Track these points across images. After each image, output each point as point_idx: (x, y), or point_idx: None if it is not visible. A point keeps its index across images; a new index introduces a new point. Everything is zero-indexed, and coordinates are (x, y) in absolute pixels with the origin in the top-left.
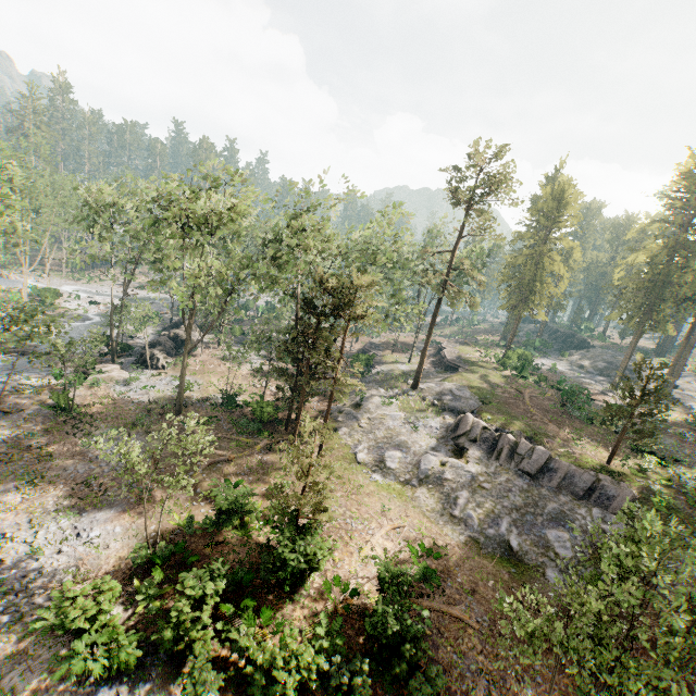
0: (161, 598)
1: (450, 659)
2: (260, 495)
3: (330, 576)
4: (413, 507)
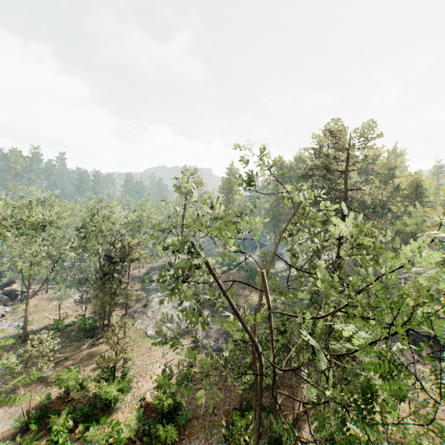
0: (38, 439)
1: (196, 405)
2: (91, 370)
3: (136, 394)
4: (179, 349)
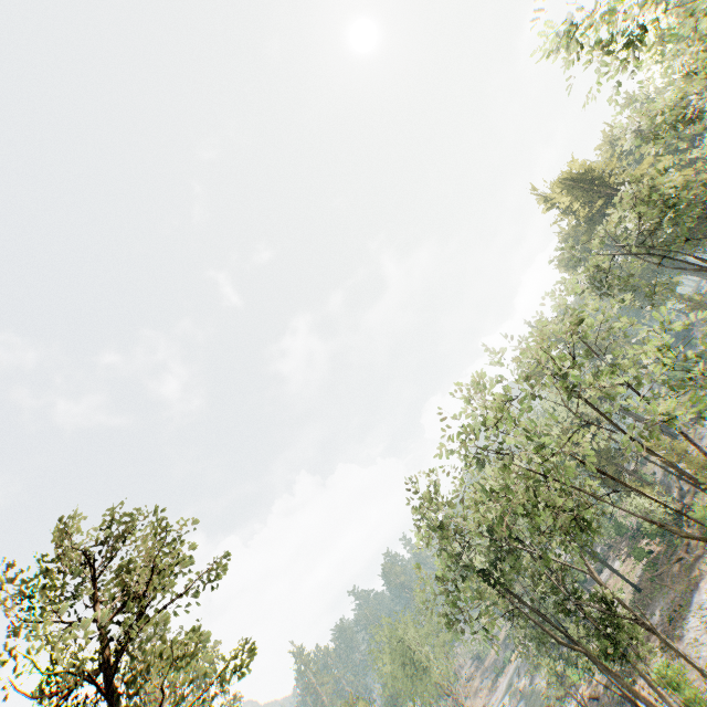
0: None
1: None
2: None
3: None
4: None
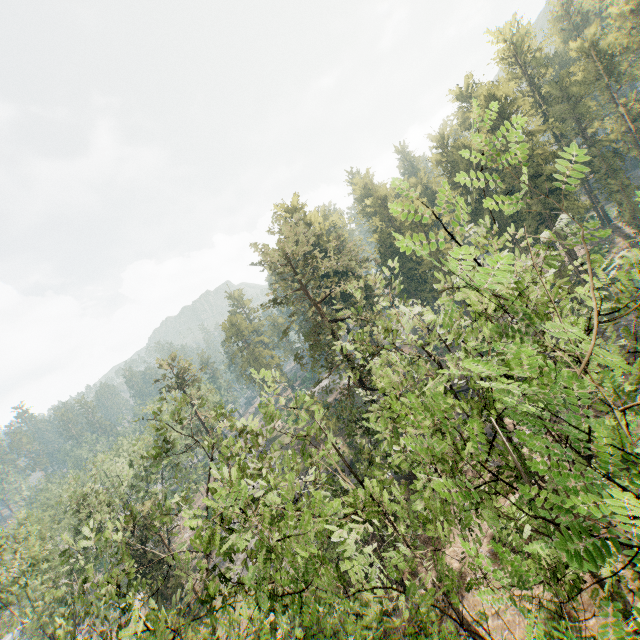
0: None
1: None
2: None
3: None
4: None
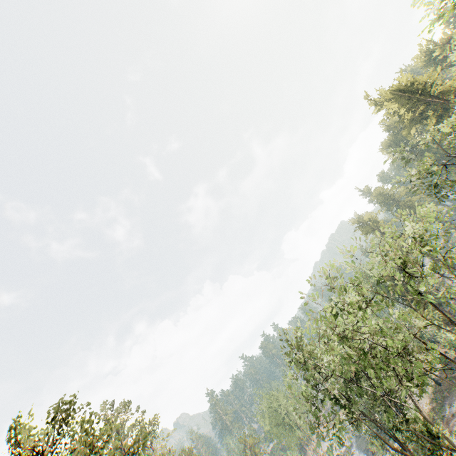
0: None
1: None
2: None
3: None
4: None
